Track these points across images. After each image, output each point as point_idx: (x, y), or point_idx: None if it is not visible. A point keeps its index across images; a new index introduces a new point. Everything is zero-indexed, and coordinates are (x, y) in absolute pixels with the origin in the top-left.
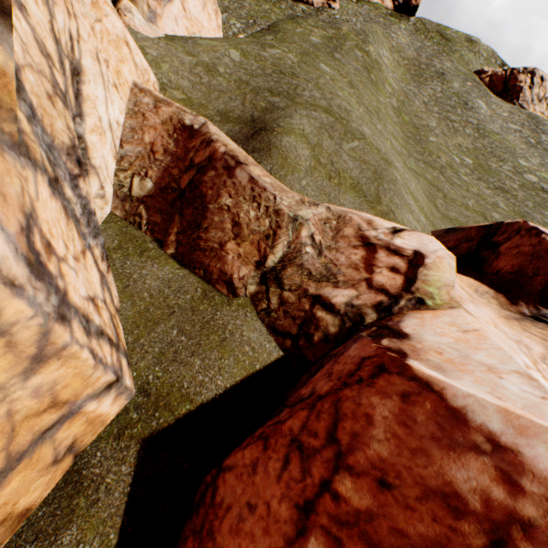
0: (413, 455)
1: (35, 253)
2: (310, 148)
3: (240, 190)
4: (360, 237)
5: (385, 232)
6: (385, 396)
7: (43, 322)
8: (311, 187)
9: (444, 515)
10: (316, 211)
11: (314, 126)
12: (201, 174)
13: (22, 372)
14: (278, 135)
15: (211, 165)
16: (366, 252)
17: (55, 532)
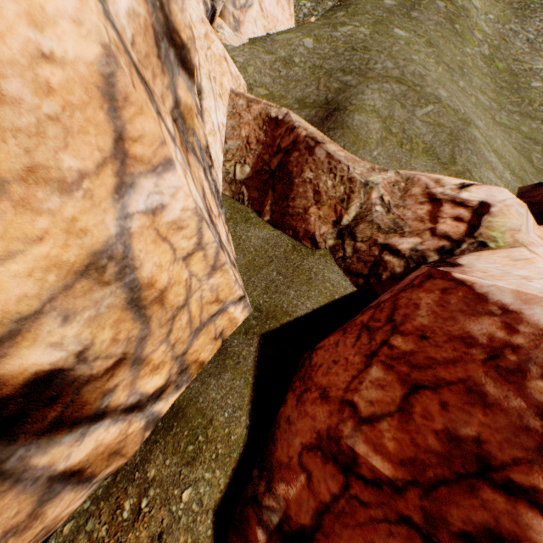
0: (445, 321)
1: (208, 210)
2: (381, 120)
3: (319, 165)
4: (426, 195)
5: (452, 188)
6: (429, 292)
7: (217, 246)
8: (382, 157)
9: (461, 347)
10: (385, 176)
11: (386, 98)
12: (287, 156)
13: (207, 274)
14: (350, 113)
15: (295, 148)
16: (432, 206)
17: (219, 374)
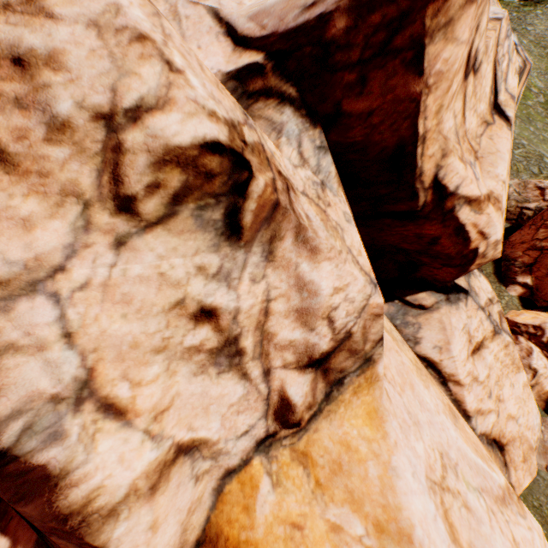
0: None
1: None
2: None
3: None
4: (536, 187)
5: (547, 184)
6: None
7: None
8: None
9: None
10: (513, 182)
11: None
12: None
13: None
14: None
15: None
16: (540, 191)
17: None
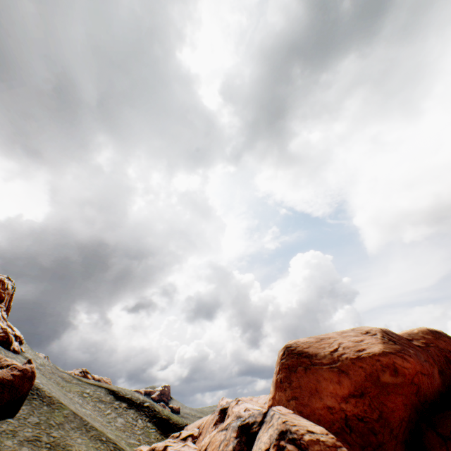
0: None
1: None
2: None
3: None
4: None
5: None
6: None
7: None
8: None
9: None
10: None
11: None
12: None
13: None
14: None
15: None
16: None
17: None
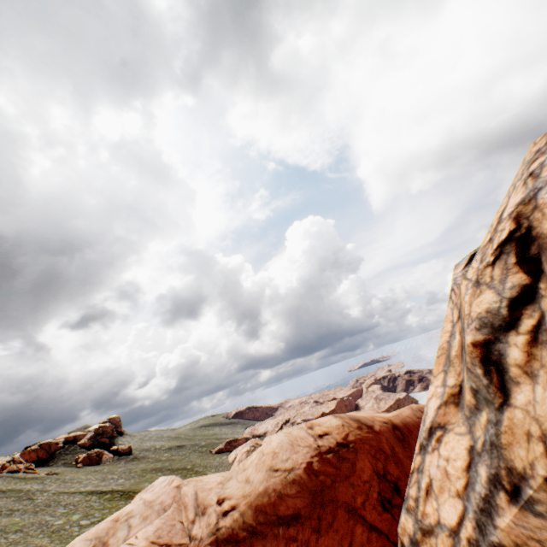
0: None
1: None
2: None
3: None
4: None
5: None
6: None
7: None
8: None
9: None
10: None
11: None
12: None
13: None
14: None
15: None
16: None
17: None
